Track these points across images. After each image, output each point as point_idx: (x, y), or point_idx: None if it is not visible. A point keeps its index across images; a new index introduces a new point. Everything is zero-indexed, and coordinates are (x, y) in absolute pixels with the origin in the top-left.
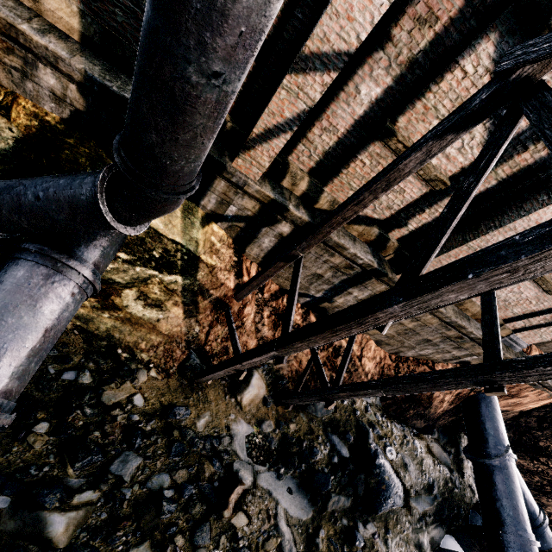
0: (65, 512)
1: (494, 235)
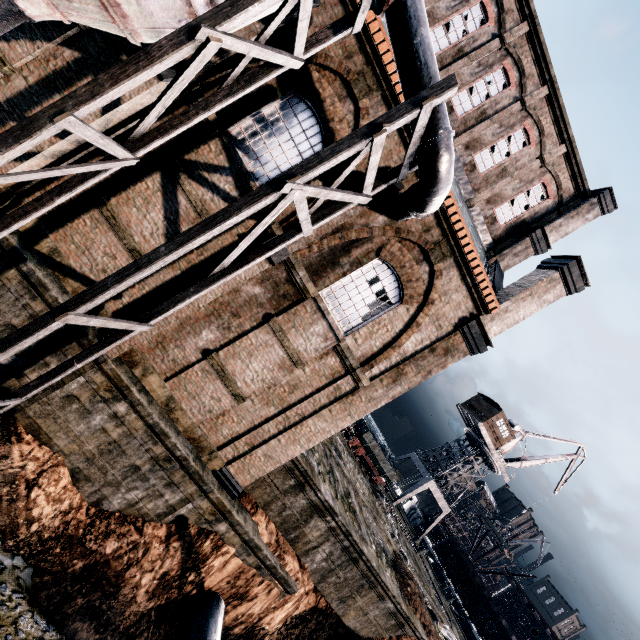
0: None
1: None
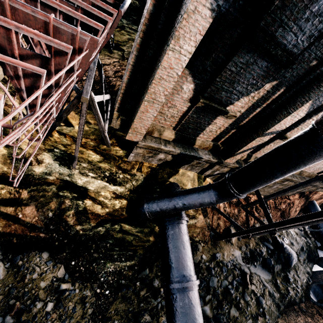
0: (207, 305)
1: None
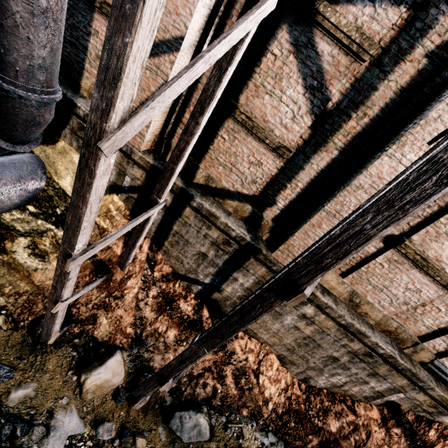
0: None
1: (345, 195)
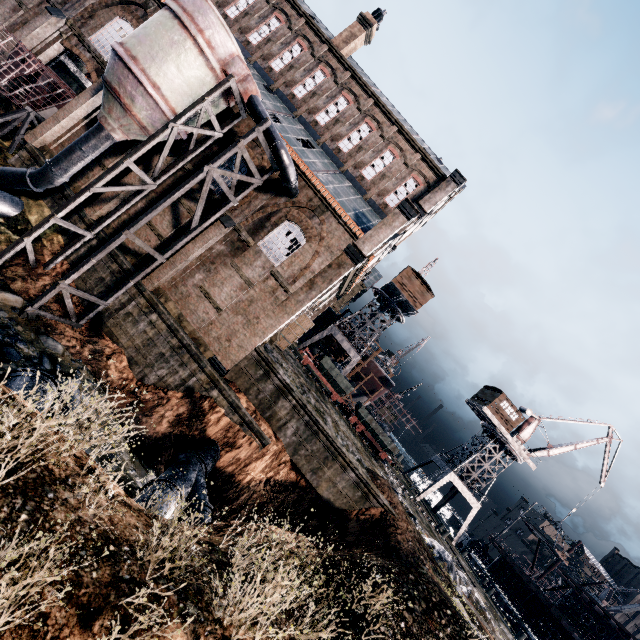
0: None
1: (177, 256)
